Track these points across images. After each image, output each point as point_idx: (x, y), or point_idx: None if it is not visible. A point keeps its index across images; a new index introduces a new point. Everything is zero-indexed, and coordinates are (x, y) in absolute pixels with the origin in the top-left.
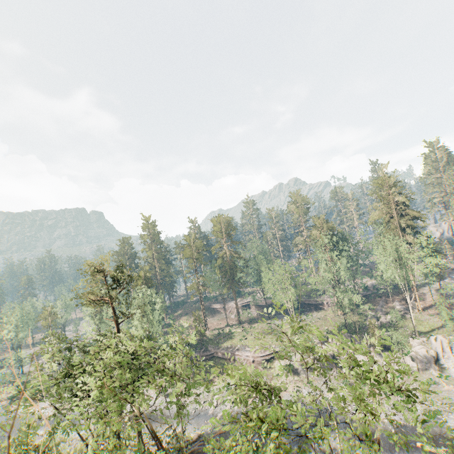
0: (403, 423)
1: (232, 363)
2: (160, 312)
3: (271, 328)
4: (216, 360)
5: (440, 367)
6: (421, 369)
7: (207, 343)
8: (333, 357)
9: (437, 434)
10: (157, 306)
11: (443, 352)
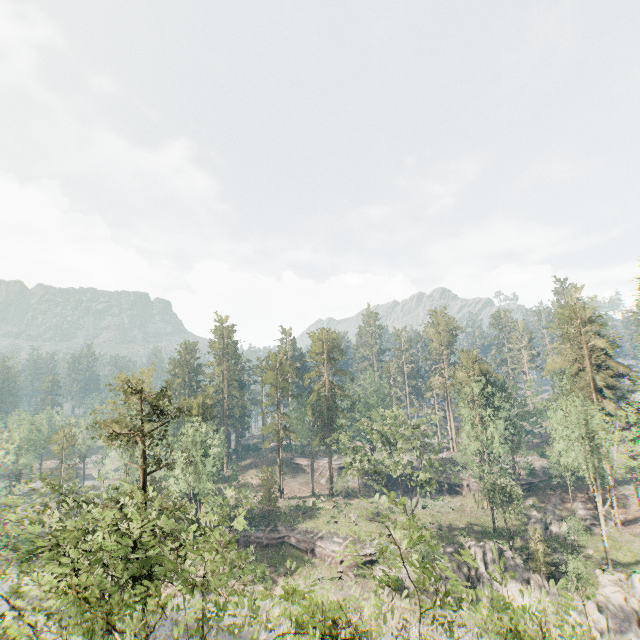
0: None
1: (309, 558)
2: (216, 460)
3: (376, 512)
4: (286, 548)
5: None
6: (613, 628)
7: (278, 519)
8: (468, 578)
9: None
10: (212, 450)
11: None
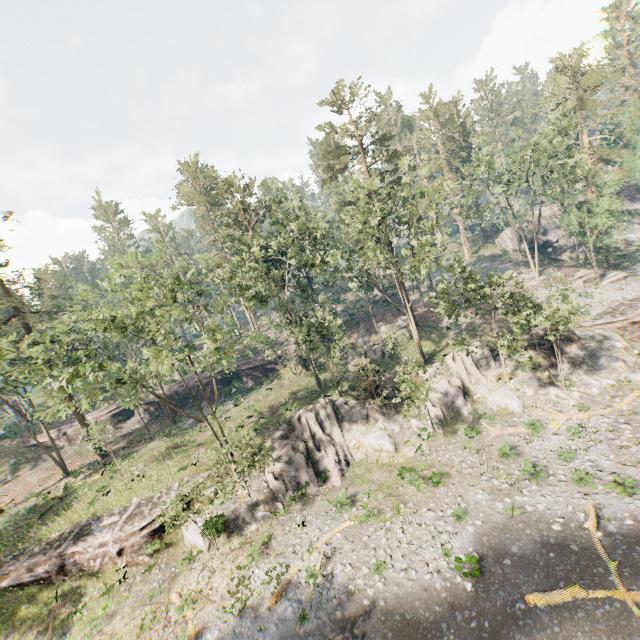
0: (476, 553)
1: (56, 587)
2: None
3: (174, 443)
4: (3, 599)
5: (473, 401)
6: (449, 415)
7: None
8: (307, 454)
9: (541, 545)
10: None
11: (469, 375)
